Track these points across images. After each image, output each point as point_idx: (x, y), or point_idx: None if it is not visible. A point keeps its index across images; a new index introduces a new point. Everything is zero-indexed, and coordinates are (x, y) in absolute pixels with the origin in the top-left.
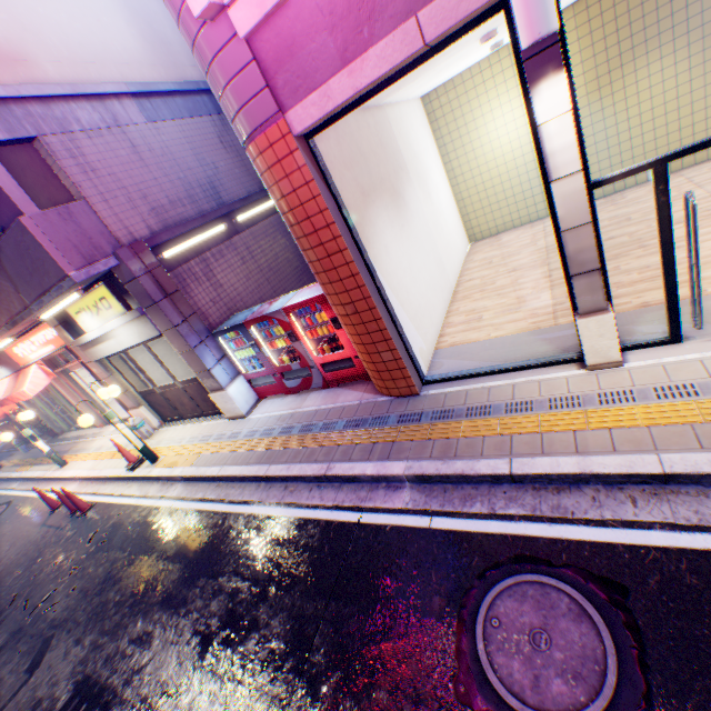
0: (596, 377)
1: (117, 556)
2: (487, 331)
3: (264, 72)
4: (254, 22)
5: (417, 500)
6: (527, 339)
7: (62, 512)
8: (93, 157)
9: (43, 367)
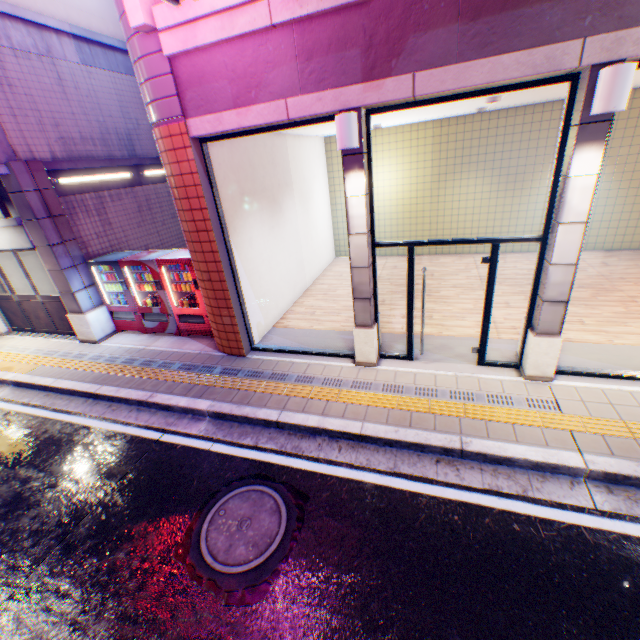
0: (358, 370)
1: None
2: (313, 324)
3: (179, 85)
4: (178, 51)
5: (209, 430)
6: (334, 336)
7: None
8: (15, 74)
9: None
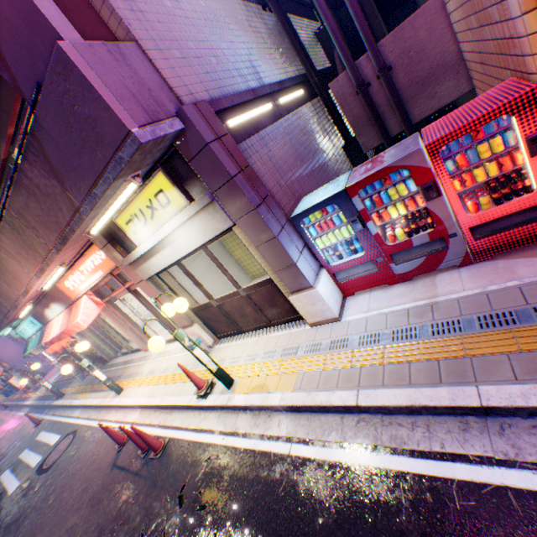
0: None
1: None
2: None
3: None
4: None
5: None
6: None
7: (130, 450)
8: None
9: (92, 297)
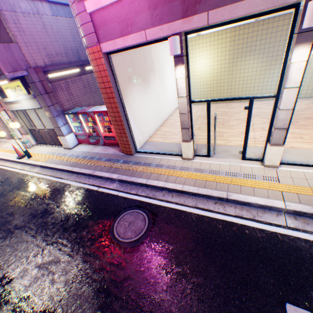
0: (184, 162)
1: (7, 188)
2: (165, 139)
3: (95, 27)
4: (93, 10)
5: (117, 187)
6: (174, 145)
7: None
8: (24, 25)
9: None
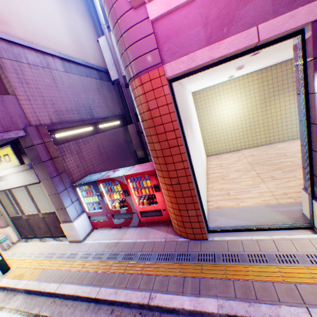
0: None
1: None
2: (236, 201)
3: (157, 41)
4: (161, 13)
5: None
6: (265, 209)
7: None
8: (29, 77)
9: None
